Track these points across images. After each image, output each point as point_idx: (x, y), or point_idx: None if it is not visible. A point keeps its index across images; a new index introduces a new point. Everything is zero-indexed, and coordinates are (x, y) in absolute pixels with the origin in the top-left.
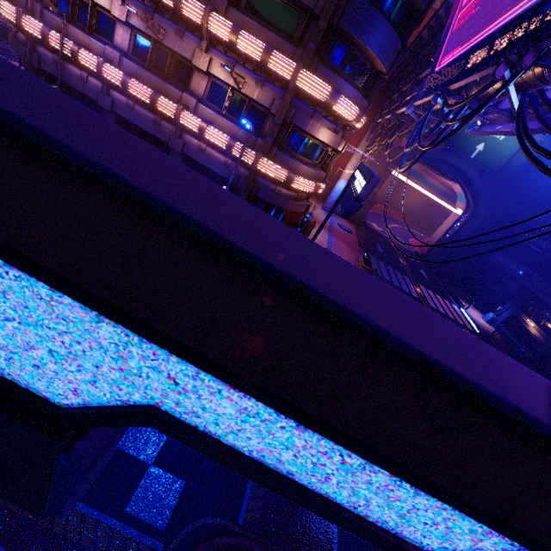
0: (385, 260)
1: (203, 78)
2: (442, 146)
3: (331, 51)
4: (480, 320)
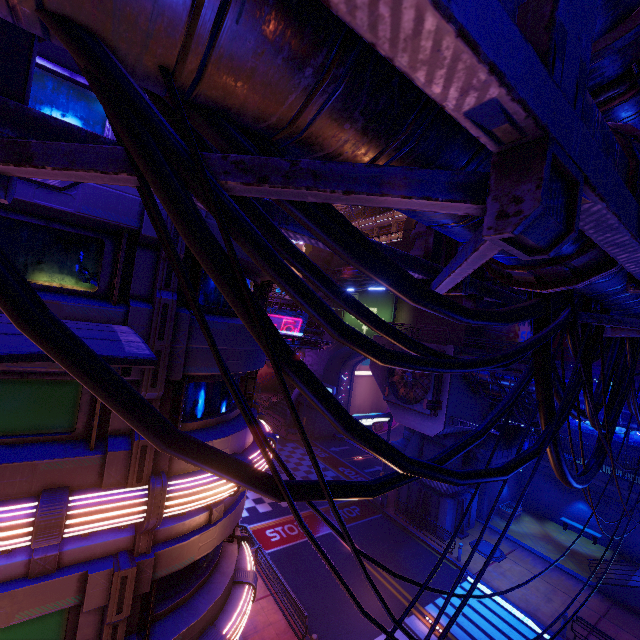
0: None
1: None
2: None
3: None
4: None
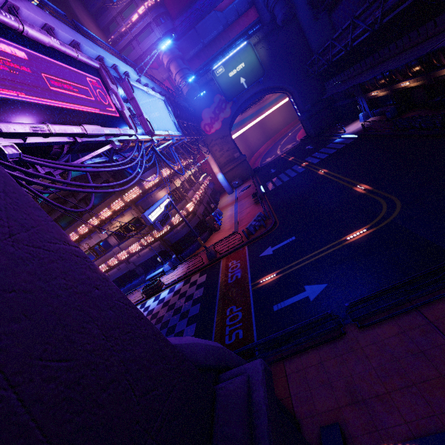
0: (277, 174)
1: (111, 238)
2: (231, 104)
3: (125, 177)
4: (359, 125)
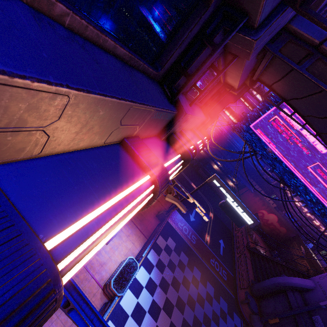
0: None
1: None
2: None
3: None
4: None
